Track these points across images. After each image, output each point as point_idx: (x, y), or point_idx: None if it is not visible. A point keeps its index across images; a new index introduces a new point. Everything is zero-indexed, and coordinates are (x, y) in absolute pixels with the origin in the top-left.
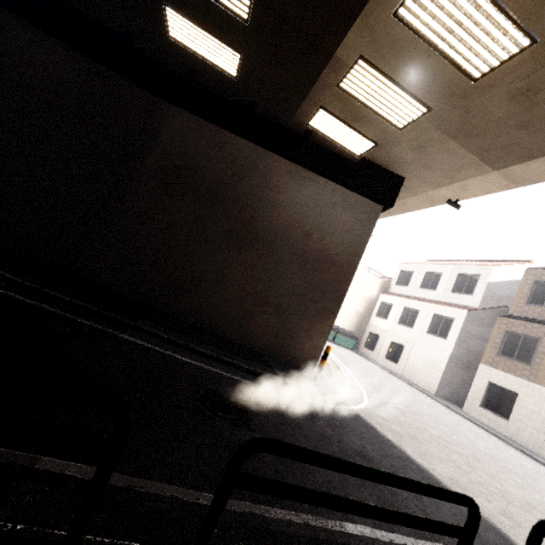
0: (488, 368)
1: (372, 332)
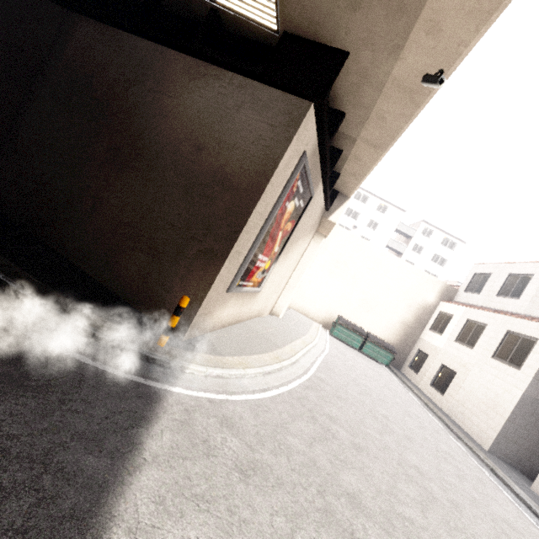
0: None
1: (421, 349)
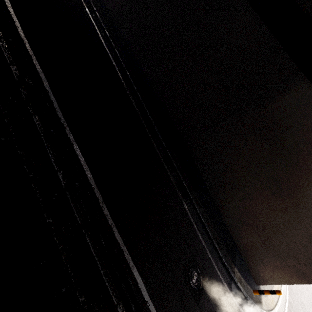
0: None
1: None
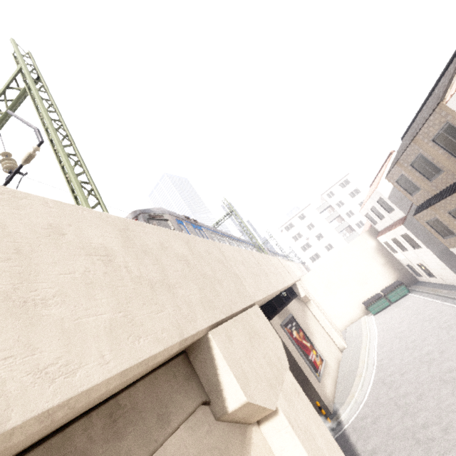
0: (453, 249)
1: (405, 264)
